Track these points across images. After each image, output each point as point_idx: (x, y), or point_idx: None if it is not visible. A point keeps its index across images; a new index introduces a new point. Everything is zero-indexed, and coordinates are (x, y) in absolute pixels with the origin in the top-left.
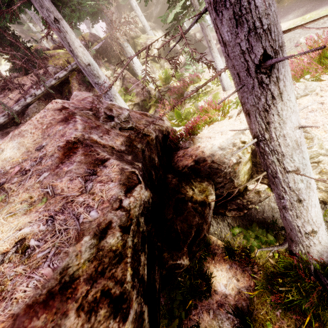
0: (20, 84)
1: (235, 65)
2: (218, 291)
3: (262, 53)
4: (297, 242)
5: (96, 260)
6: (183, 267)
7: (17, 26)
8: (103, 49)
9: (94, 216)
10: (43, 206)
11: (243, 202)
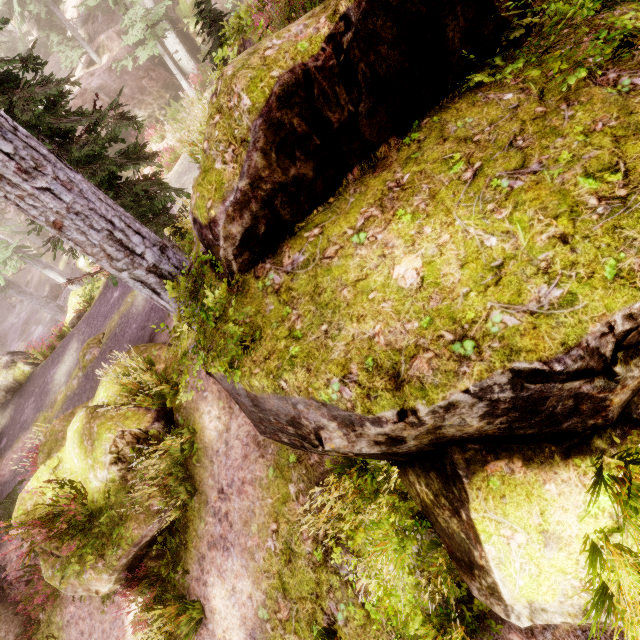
0: None
1: None
2: None
3: None
4: None
5: None
6: None
7: None
8: None
9: None
10: None
11: None
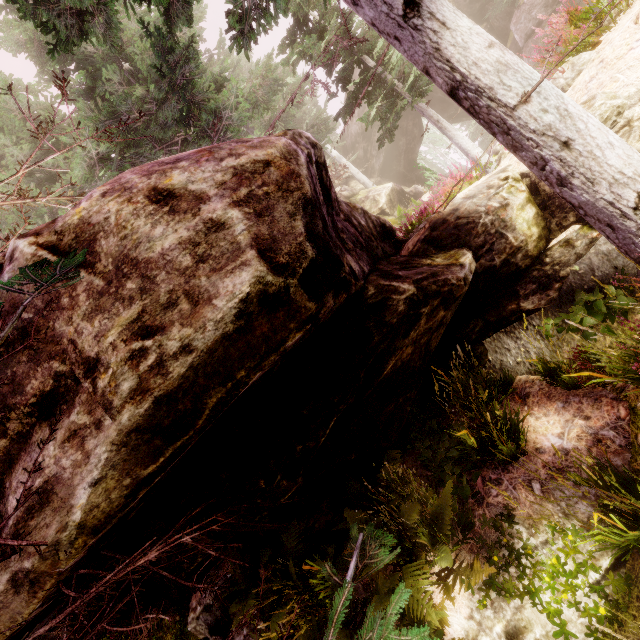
0: None
1: (389, 32)
2: (544, 448)
3: (403, 3)
4: None
5: None
6: (405, 292)
7: None
8: None
9: None
10: None
11: (545, 272)
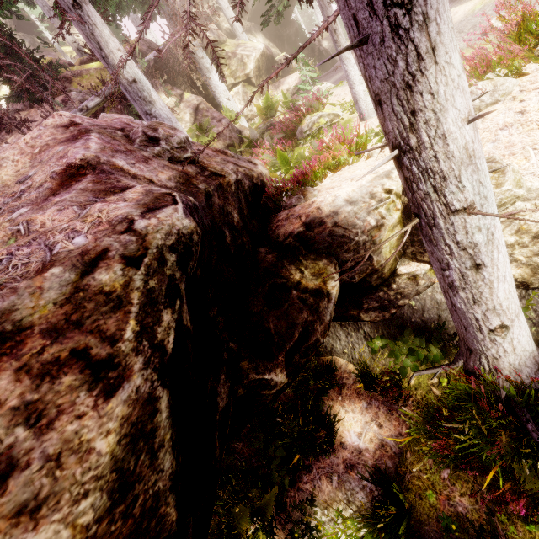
0: (24, 120)
1: None
2: (346, 444)
3: None
4: (477, 351)
5: (70, 304)
6: (276, 386)
7: (25, 34)
8: (162, 61)
9: (78, 243)
10: (5, 247)
11: (389, 296)
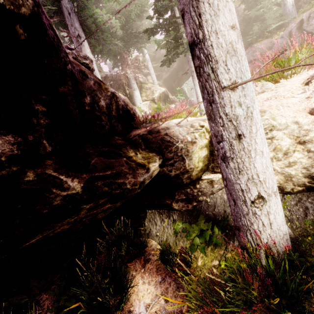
0: None
1: None
2: (133, 313)
3: None
4: (245, 227)
5: None
6: (68, 190)
7: None
8: (113, 78)
9: None
10: None
11: (194, 192)
